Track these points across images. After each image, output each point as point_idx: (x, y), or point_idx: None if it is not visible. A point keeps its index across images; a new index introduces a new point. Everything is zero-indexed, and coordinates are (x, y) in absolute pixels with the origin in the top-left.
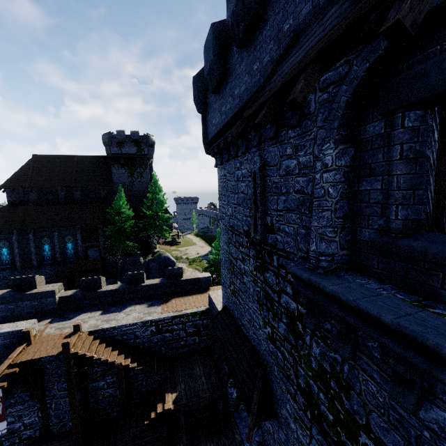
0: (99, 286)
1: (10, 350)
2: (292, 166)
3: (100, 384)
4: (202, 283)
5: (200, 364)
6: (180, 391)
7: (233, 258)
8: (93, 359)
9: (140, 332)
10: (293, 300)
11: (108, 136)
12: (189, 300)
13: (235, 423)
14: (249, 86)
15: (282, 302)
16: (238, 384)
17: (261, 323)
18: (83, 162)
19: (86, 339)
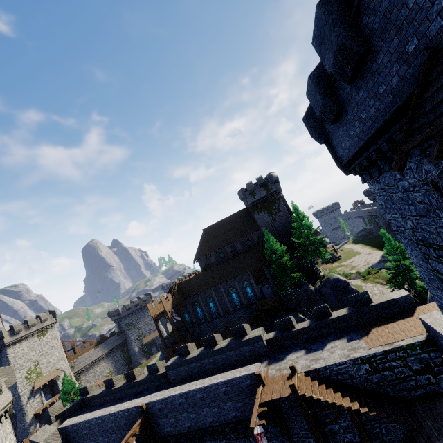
0: (291, 325)
1: (252, 390)
2: None
3: (335, 427)
4: (401, 304)
5: None
6: None
7: (442, 276)
8: (317, 400)
9: (353, 371)
10: None
11: (242, 193)
12: (395, 329)
13: None
14: (381, 107)
15: None
16: None
17: None
18: (232, 220)
19: (305, 380)
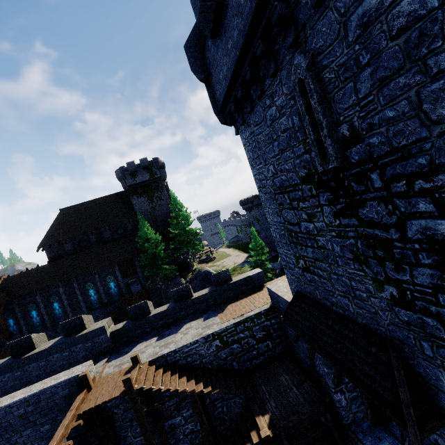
0: (147, 311)
1: (71, 400)
2: (374, 4)
3: (177, 420)
4: (254, 281)
5: (283, 372)
6: (272, 410)
7: (292, 225)
8: (161, 393)
9: (204, 350)
10: (440, 217)
11: (120, 171)
12: (247, 302)
13: (357, 440)
14: None
15: (412, 234)
16: (361, 383)
17: (371, 286)
18: (104, 203)
19: (148, 371)
